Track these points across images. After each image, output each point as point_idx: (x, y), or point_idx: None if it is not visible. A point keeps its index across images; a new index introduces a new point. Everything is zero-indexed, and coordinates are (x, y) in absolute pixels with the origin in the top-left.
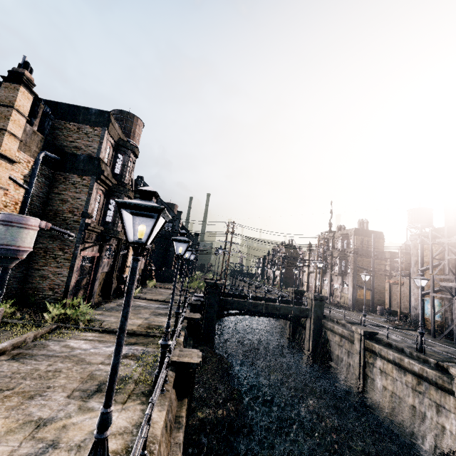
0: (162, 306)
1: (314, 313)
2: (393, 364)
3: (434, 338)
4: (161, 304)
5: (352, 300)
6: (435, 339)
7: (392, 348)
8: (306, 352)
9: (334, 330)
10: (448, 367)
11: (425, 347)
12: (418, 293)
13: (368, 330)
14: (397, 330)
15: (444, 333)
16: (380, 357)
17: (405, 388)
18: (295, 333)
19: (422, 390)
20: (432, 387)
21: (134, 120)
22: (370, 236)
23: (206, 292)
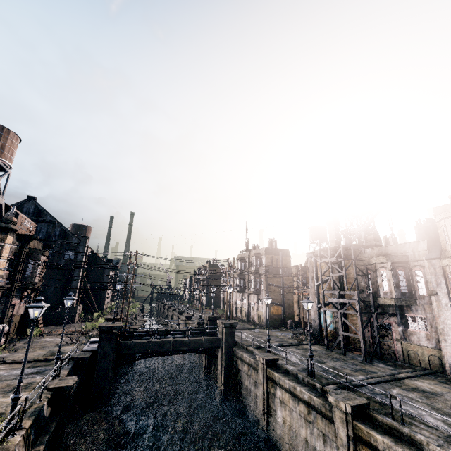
0: (30, 369)
1: (225, 342)
2: (289, 393)
3: (328, 350)
4: (30, 367)
5: (266, 317)
6: (328, 351)
7: (289, 374)
8: (218, 386)
9: (243, 358)
10: (328, 395)
11: (318, 366)
12: (316, 307)
13: (269, 358)
14: (293, 354)
15: (335, 344)
16: (279, 386)
17: (299, 419)
18: (211, 364)
19: (311, 420)
20: (318, 415)
21: (3, 132)
22: (279, 254)
23: (100, 339)
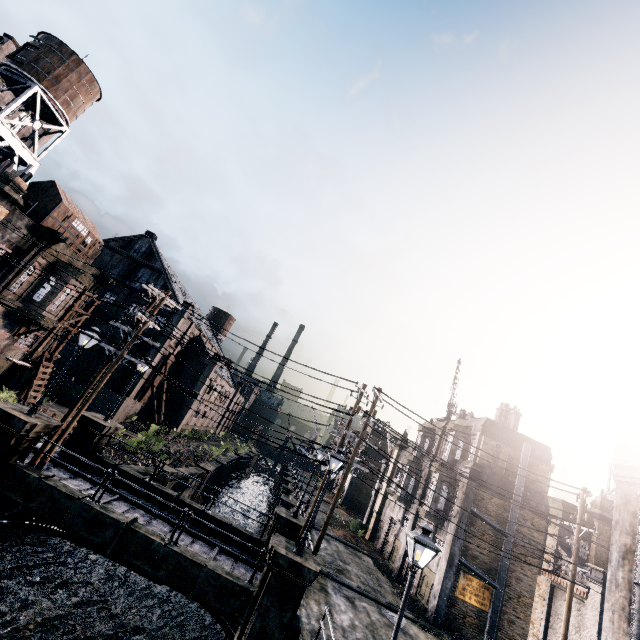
0: None
1: (256, 617)
2: None
3: None
4: None
5: (438, 597)
6: None
7: None
8: None
9: None
10: None
11: None
12: None
13: None
14: None
15: None
16: None
17: None
18: None
19: None
20: None
21: (69, 59)
22: (519, 447)
23: None
